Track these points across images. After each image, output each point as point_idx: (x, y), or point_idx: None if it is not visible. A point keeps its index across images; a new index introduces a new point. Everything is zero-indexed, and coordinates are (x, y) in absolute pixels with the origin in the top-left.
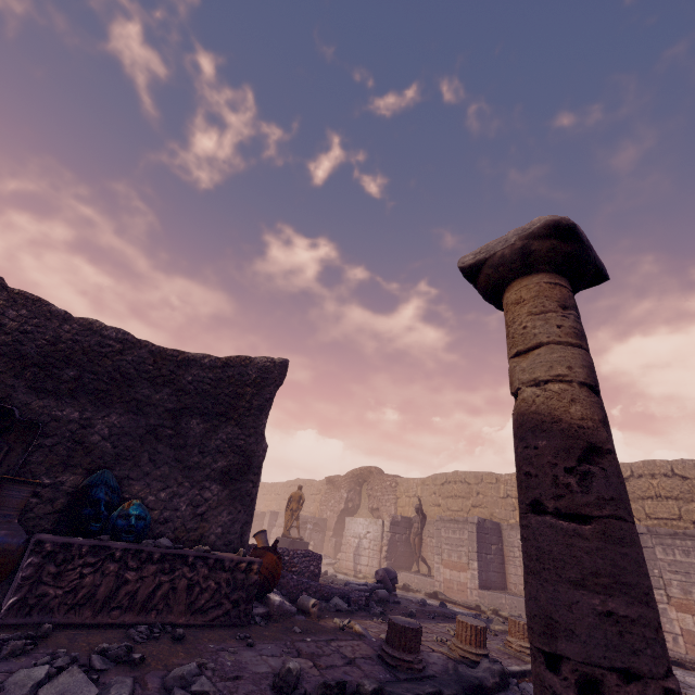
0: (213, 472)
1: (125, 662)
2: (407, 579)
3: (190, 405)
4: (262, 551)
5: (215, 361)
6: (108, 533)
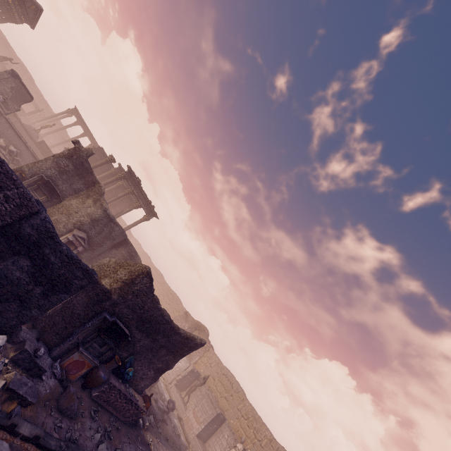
0: (155, 367)
1: (109, 437)
2: (177, 398)
3: (167, 345)
4: (148, 399)
5: (185, 335)
6: (121, 377)
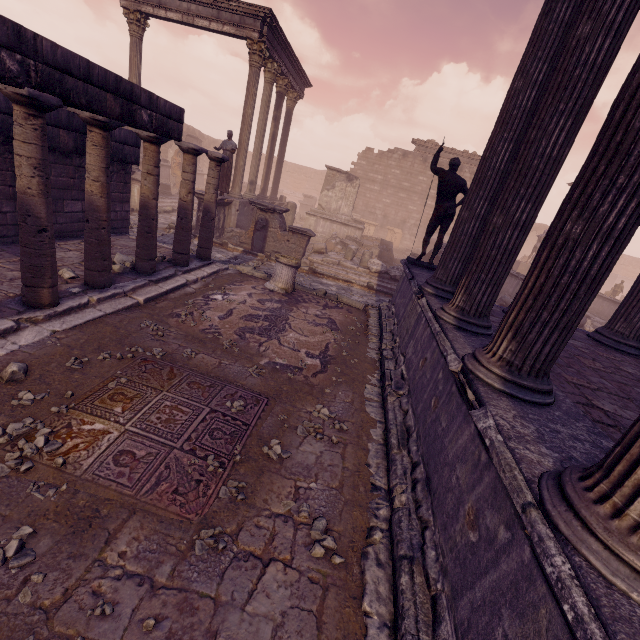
0: None
1: None
2: None
3: None
4: None
5: None
6: None
